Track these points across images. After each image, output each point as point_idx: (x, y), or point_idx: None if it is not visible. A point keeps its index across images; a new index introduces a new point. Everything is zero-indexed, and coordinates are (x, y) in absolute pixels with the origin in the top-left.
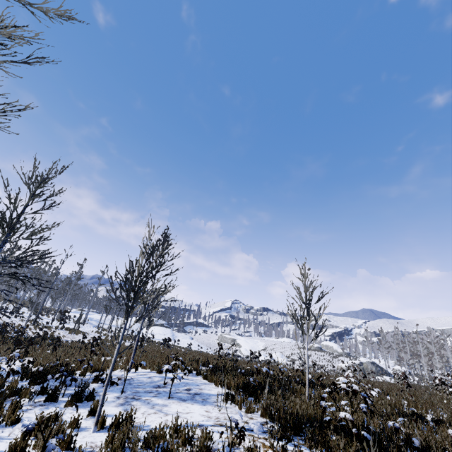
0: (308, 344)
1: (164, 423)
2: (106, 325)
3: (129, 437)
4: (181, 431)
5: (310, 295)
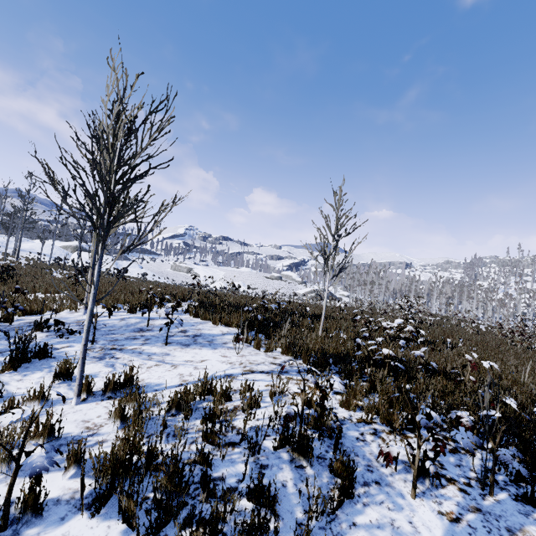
0: (329, 281)
1: (180, 378)
2: (9, 250)
3: (140, 404)
4: (213, 387)
5: (341, 227)
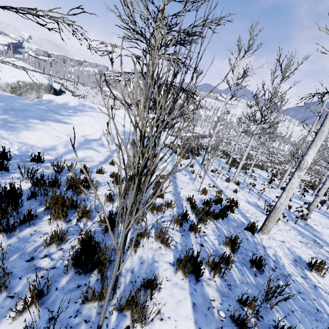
0: None
1: None
2: None
3: None
4: None
5: None
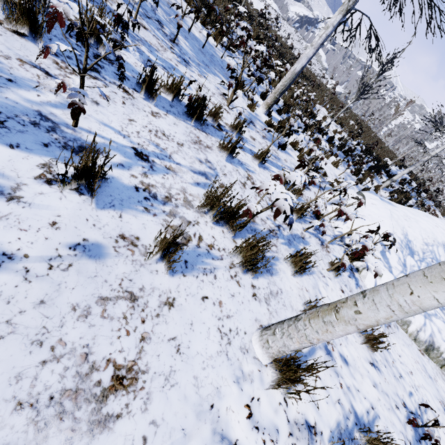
0: None
1: None
2: None
3: None
4: None
5: None
